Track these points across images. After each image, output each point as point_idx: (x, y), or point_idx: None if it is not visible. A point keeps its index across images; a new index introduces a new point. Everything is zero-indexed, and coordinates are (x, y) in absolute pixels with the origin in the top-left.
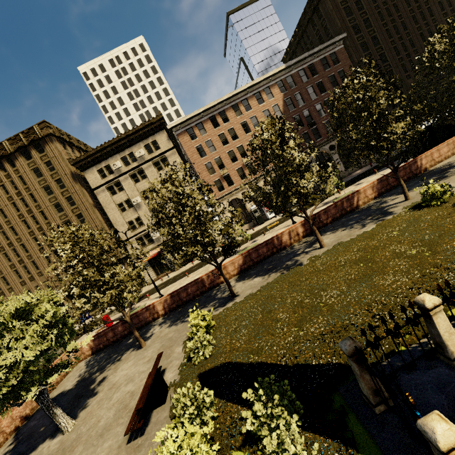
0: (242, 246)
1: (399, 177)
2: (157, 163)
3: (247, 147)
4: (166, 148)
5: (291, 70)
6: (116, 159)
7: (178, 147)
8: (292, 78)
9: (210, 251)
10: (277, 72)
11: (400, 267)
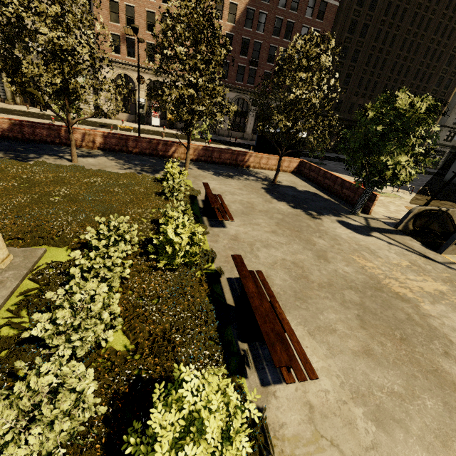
0: (81, 125)
1: (188, 149)
2: None
3: None
4: None
5: None
6: None
7: None
8: None
9: None
10: None
11: (11, 200)
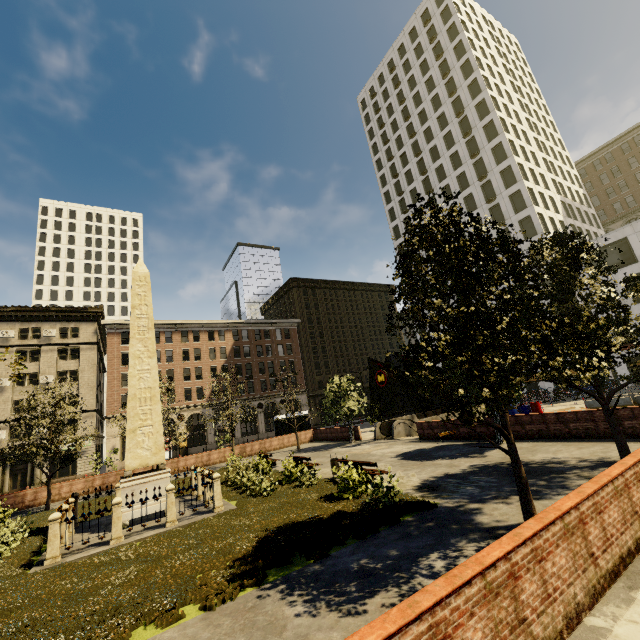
0: None
1: (233, 446)
2: (64, 351)
3: (178, 373)
4: (86, 340)
5: (249, 326)
6: (13, 327)
7: (106, 341)
8: (248, 332)
9: (51, 458)
10: (236, 323)
11: None
